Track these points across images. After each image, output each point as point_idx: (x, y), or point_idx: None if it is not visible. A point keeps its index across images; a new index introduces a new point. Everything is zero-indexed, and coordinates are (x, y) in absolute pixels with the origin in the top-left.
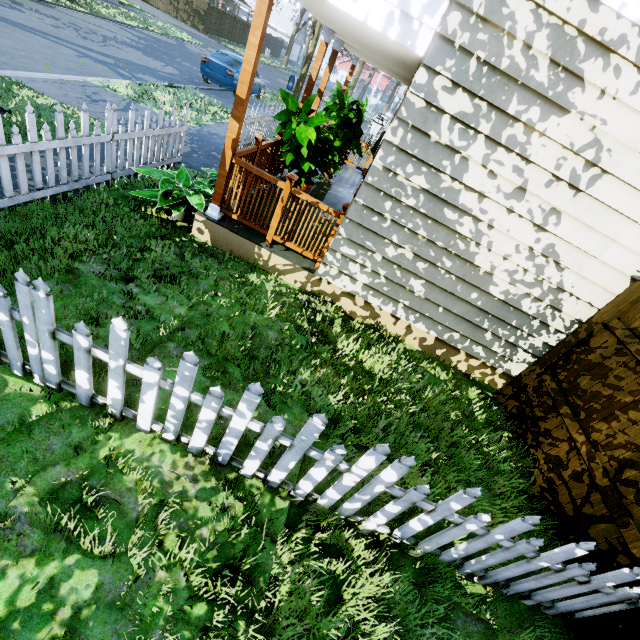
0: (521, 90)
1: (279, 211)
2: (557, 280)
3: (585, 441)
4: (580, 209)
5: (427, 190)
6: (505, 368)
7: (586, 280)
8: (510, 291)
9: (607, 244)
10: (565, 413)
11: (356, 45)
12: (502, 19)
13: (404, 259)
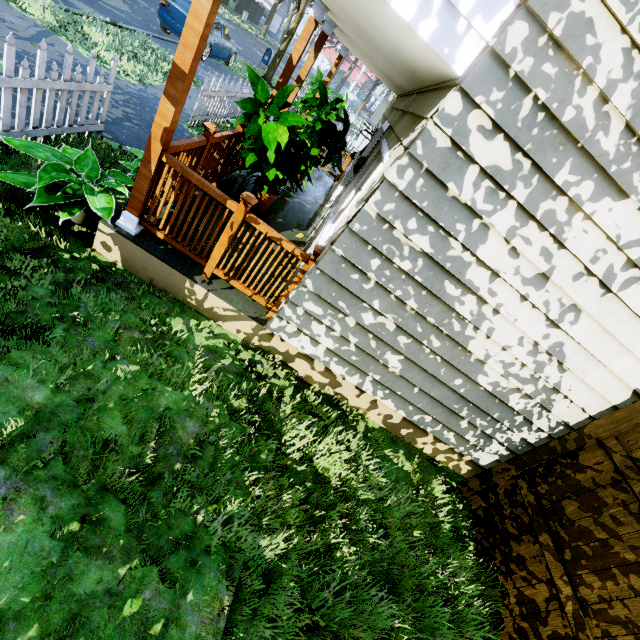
0: (578, 155)
1: (225, 240)
2: (555, 380)
3: (572, 596)
4: (604, 311)
5: (429, 254)
6: (474, 456)
7: (586, 385)
8: (500, 383)
9: (620, 353)
10: (546, 544)
11: (352, 33)
12: (582, 51)
13: (383, 329)
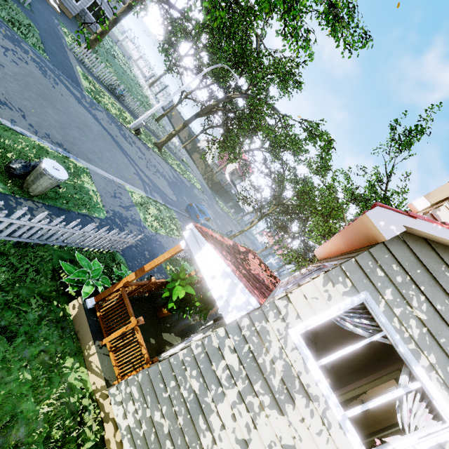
0: (264, 380)
1: (121, 331)
2: None
3: None
4: None
5: (197, 393)
6: None
7: None
8: None
9: None
10: None
11: None
12: (266, 339)
13: (162, 429)
